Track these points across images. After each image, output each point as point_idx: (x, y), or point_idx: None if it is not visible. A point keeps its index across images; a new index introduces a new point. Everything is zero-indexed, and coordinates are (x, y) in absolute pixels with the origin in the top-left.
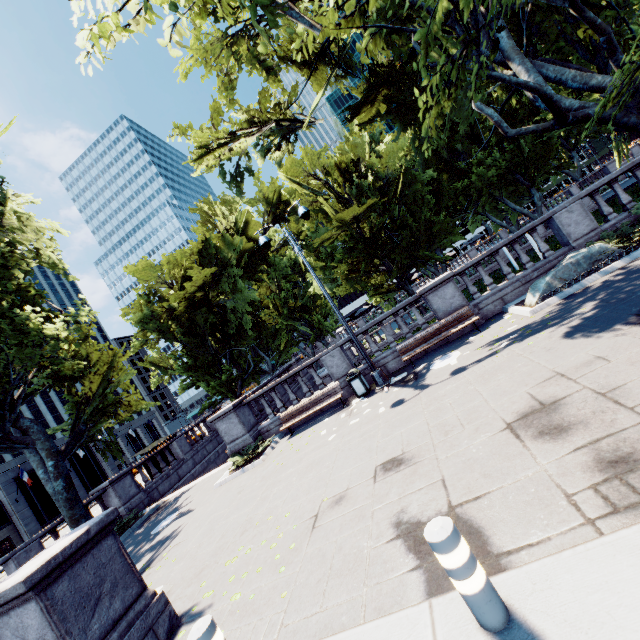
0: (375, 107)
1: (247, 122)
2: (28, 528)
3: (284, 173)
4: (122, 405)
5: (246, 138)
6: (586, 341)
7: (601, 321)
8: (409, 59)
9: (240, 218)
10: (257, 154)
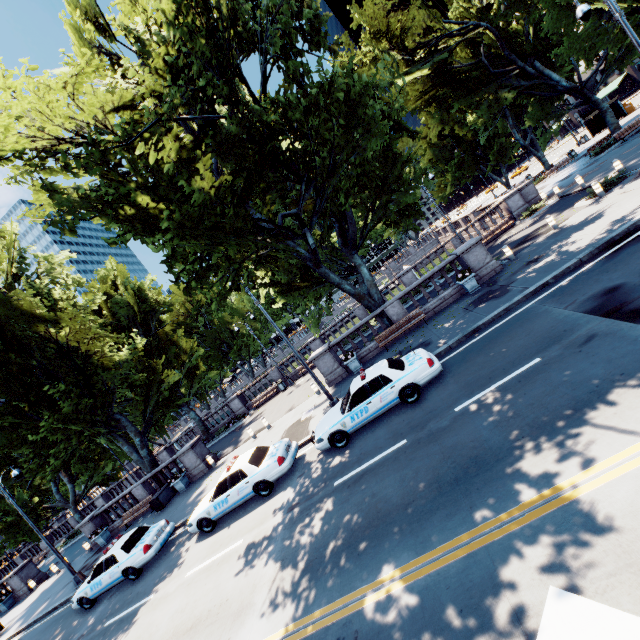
0: None
1: None
2: None
3: None
4: None
5: None
6: None
7: None
8: None
9: None
10: None
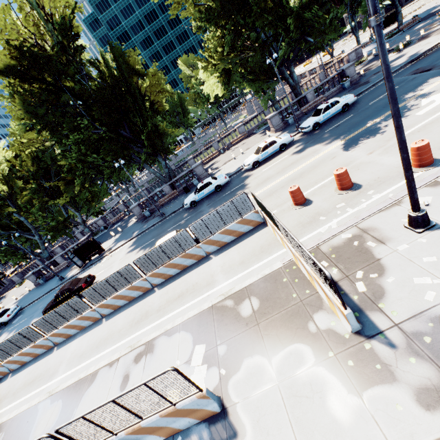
0: None
1: None
2: None
3: None
4: None
5: None
6: None
7: None
8: None
9: None
10: None
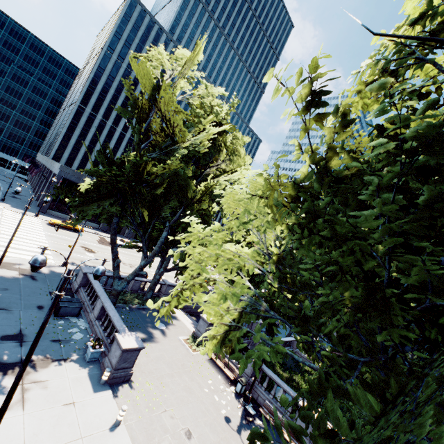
0: None
1: None
2: None
3: None
4: None
5: None
6: None
7: None
8: None
9: None
10: None
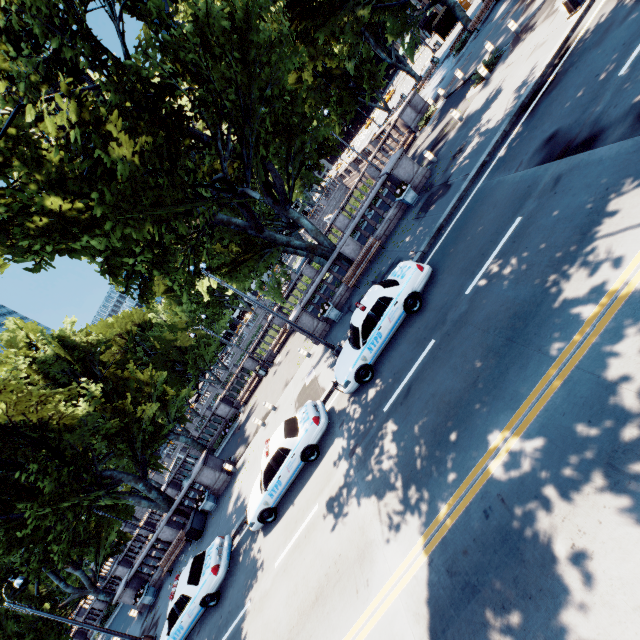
0: None
1: None
2: None
3: None
4: None
5: None
6: None
7: None
8: None
9: None
10: None
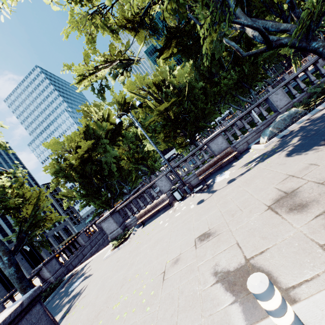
0: (171, 50)
1: (104, 62)
2: (0, 294)
3: (126, 88)
4: (47, 220)
5: (104, 69)
6: (301, 157)
7: (306, 146)
8: (186, 23)
9: (105, 113)
10: (111, 78)
